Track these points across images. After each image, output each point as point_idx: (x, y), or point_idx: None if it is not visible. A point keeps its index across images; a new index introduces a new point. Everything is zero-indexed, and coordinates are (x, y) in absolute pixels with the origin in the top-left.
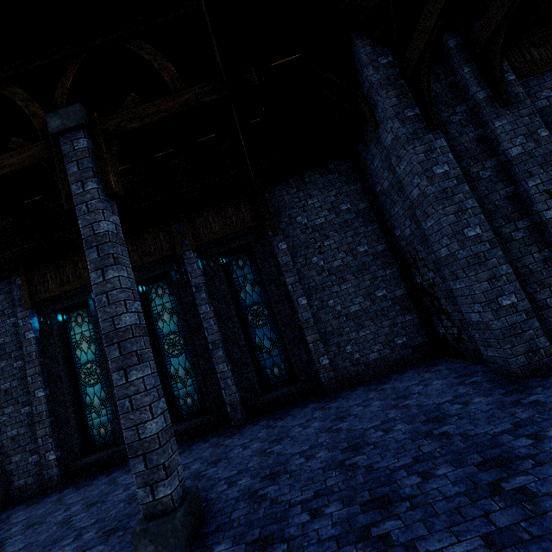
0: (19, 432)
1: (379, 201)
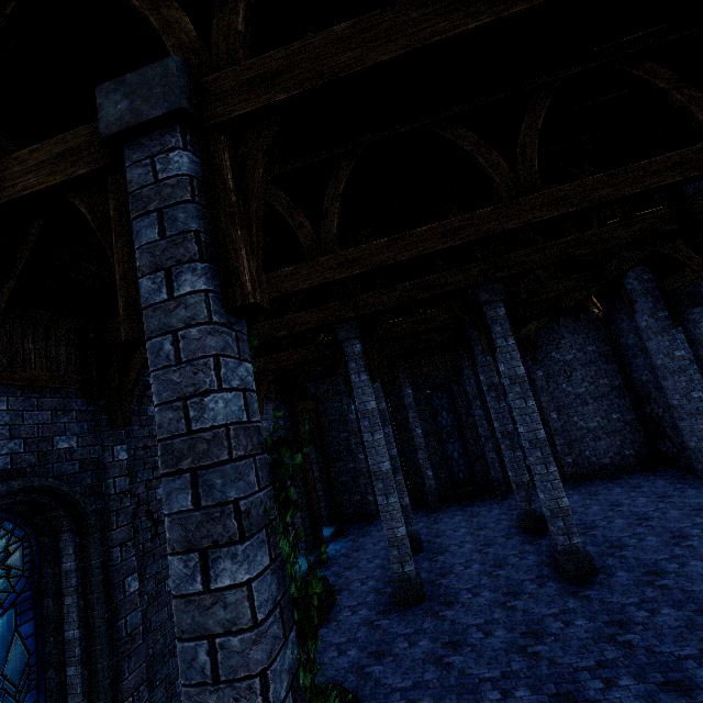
0: (347, 480)
1: (621, 349)
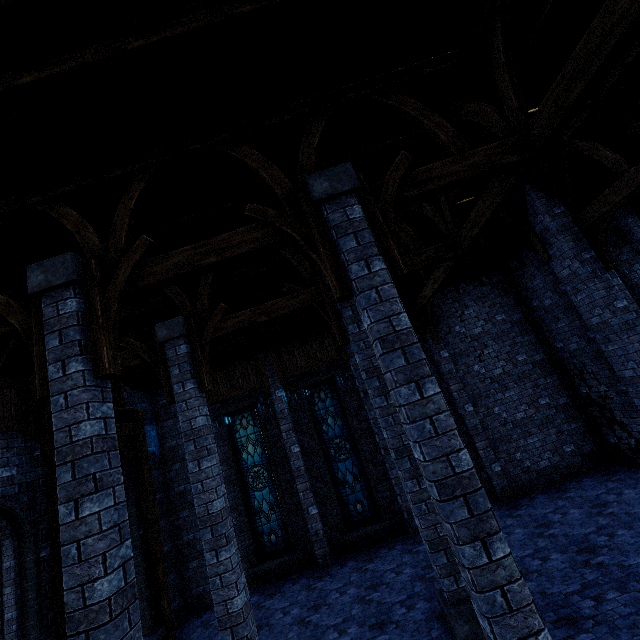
0: (195, 537)
1: (536, 314)
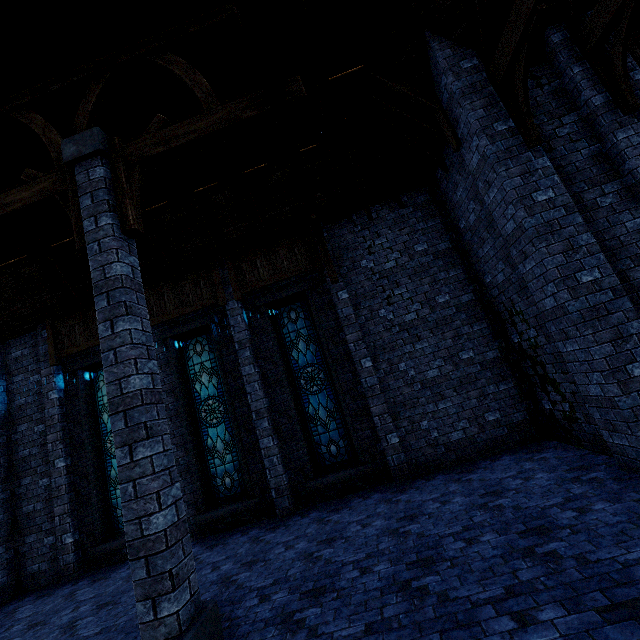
0: (35, 508)
1: (464, 240)
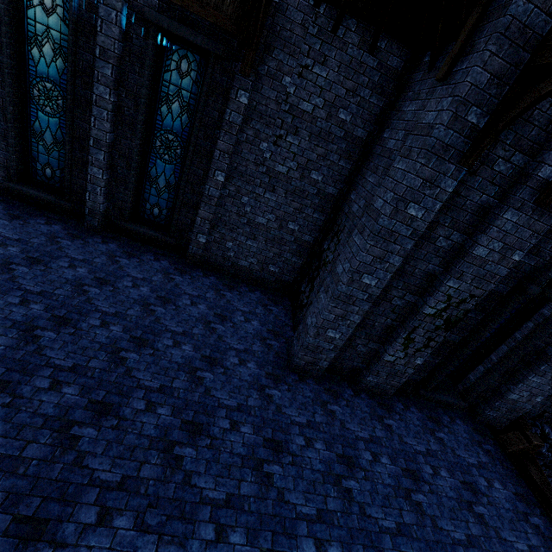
0: None
1: (375, 147)
